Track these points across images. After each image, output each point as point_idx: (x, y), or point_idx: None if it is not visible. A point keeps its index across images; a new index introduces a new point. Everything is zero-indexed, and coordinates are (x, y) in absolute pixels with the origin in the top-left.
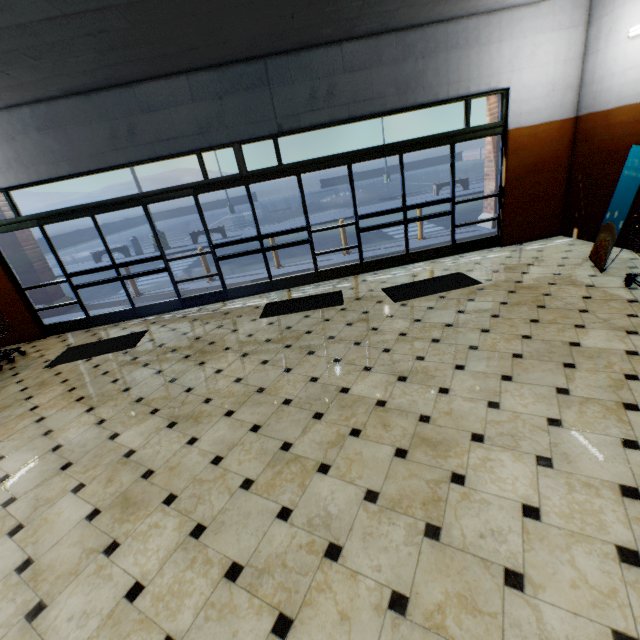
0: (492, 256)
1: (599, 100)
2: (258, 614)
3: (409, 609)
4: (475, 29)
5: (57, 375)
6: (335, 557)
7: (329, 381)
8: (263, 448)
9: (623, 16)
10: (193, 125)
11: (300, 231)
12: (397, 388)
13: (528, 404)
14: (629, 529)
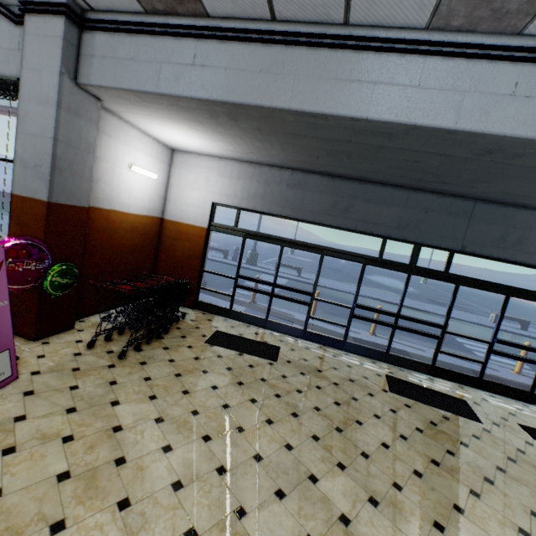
0: None
1: None
2: None
3: None
4: None
5: (219, 357)
6: None
7: None
8: None
9: None
10: (394, 220)
11: (437, 327)
12: None
13: None
14: None
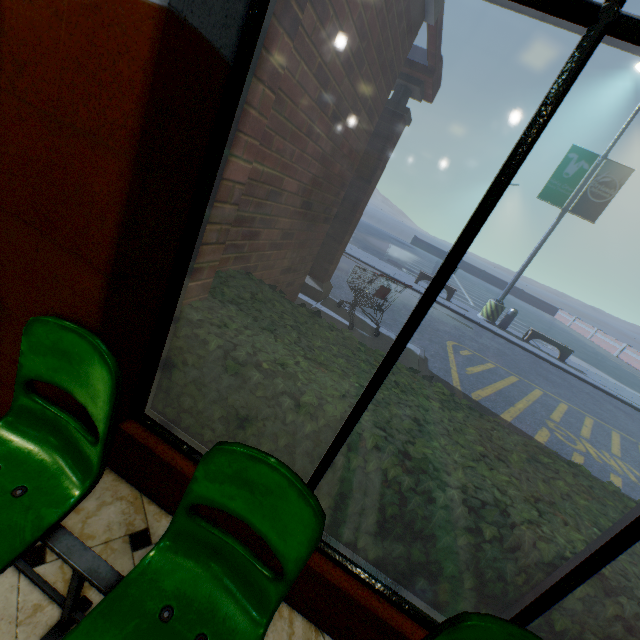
0: None
1: None
2: None
3: None
4: None
5: None
6: None
7: None
8: None
9: None
10: None
11: None
12: None
13: None
14: None
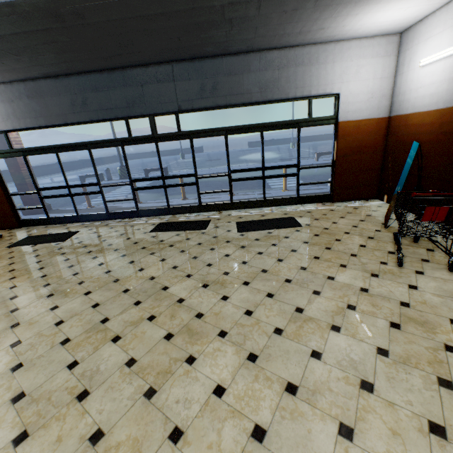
0: (322, 208)
1: (402, 107)
2: (13, 428)
3: (100, 442)
4: (316, 53)
5: (10, 253)
6: (81, 399)
7: (160, 280)
8: (91, 319)
9: (418, 51)
10: (123, 101)
11: (190, 176)
12: (198, 292)
13: (271, 316)
14: (272, 414)
